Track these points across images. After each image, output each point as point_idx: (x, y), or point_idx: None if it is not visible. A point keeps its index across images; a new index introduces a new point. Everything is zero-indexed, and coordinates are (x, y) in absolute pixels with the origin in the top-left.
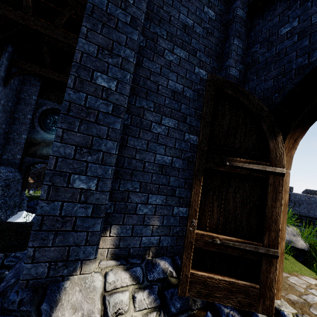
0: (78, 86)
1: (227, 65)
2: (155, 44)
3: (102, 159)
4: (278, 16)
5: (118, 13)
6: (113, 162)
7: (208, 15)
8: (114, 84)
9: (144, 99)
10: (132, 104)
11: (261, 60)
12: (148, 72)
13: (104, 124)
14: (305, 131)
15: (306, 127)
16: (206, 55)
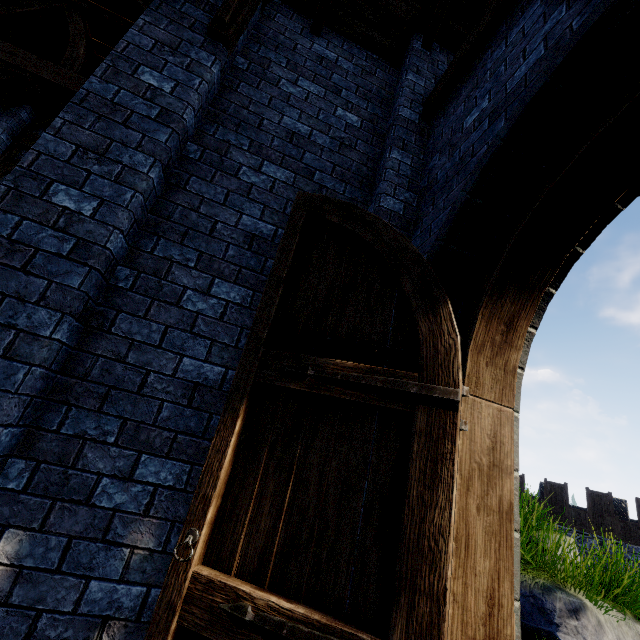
0: (8, 204)
1: (377, 193)
2: (221, 158)
3: (10, 346)
4: (462, 103)
5: (136, 103)
6: (37, 355)
7: (345, 120)
8: (91, 206)
9: (177, 244)
10: (146, 251)
11: (440, 176)
12: (198, 198)
13: (42, 274)
14: (533, 302)
15: (530, 291)
16: (336, 178)
